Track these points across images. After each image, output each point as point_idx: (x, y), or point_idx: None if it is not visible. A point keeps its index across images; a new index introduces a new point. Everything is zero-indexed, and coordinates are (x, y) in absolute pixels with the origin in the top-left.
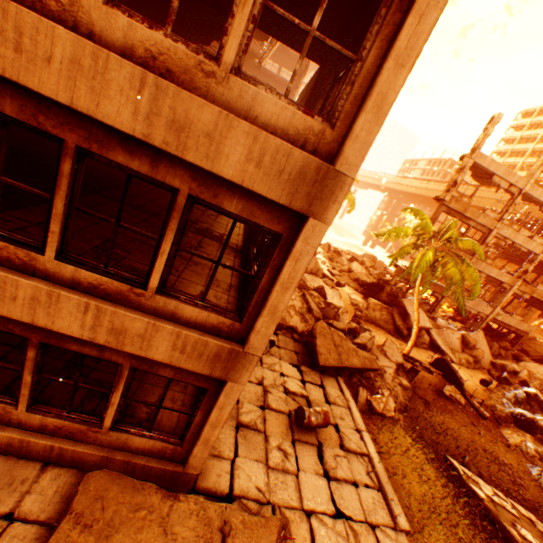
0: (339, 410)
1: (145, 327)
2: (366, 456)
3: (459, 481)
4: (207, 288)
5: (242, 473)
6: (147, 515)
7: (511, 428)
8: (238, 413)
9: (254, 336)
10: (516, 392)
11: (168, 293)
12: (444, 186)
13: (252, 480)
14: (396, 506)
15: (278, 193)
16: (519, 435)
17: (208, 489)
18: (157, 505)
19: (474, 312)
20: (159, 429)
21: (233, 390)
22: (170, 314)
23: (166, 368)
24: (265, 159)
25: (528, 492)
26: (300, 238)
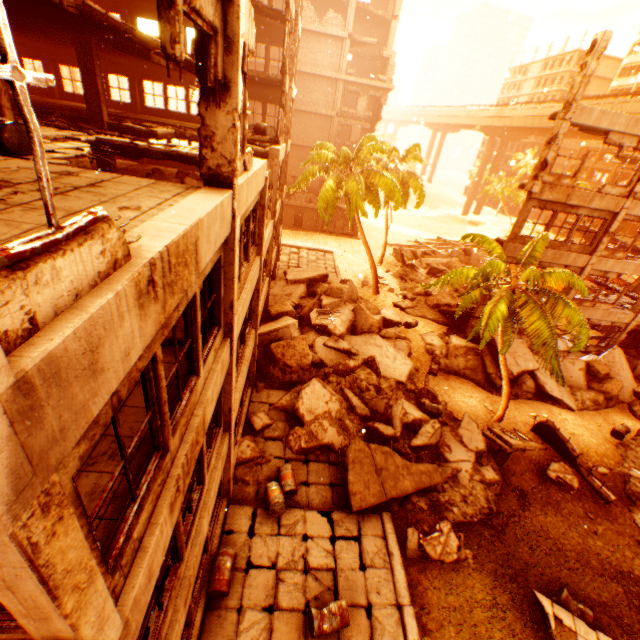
0: (377, 576)
1: None
2: None
3: (548, 635)
4: None
5: None
6: None
7: None
8: (237, 633)
9: None
10: None
11: None
12: None
13: None
14: None
15: None
16: None
17: None
18: None
19: (606, 324)
20: None
21: None
22: None
23: None
24: None
25: None
26: None
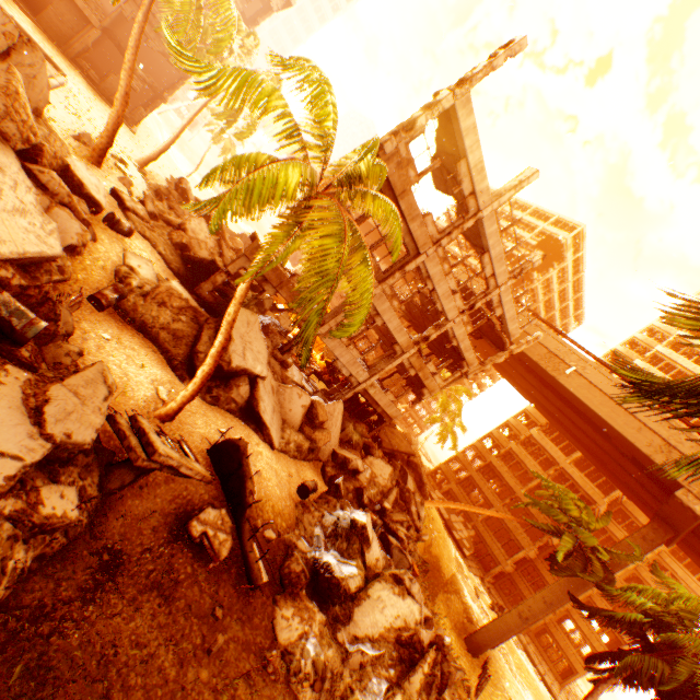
0: None
1: None
2: None
3: None
4: None
5: None
6: None
7: (299, 600)
8: None
9: None
10: (341, 515)
11: None
12: None
13: None
14: None
15: None
16: (305, 621)
17: None
18: None
19: (346, 374)
20: None
21: None
22: None
23: None
24: None
25: None
26: None
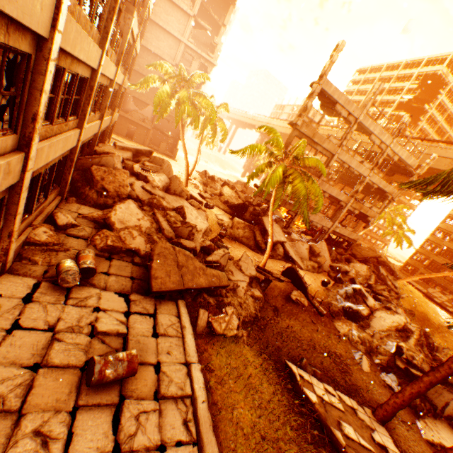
0: (169, 342)
1: None
2: (189, 397)
3: (296, 387)
4: None
5: None
6: None
7: (342, 320)
8: None
9: None
10: (346, 289)
11: None
12: None
13: None
14: None
15: None
16: (347, 325)
17: None
18: None
19: (320, 226)
20: None
21: None
22: None
23: None
24: None
25: (352, 377)
26: None
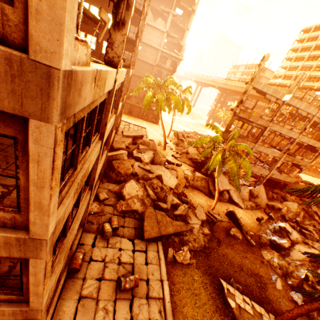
0: (153, 267)
1: None
2: (162, 298)
3: (223, 296)
4: None
5: None
6: None
7: (267, 249)
8: (82, 289)
9: (32, 303)
10: (275, 225)
11: None
12: None
13: None
14: None
15: None
16: (271, 254)
17: None
18: None
19: (259, 174)
20: None
21: None
22: None
23: None
24: None
25: (266, 292)
26: (31, 266)
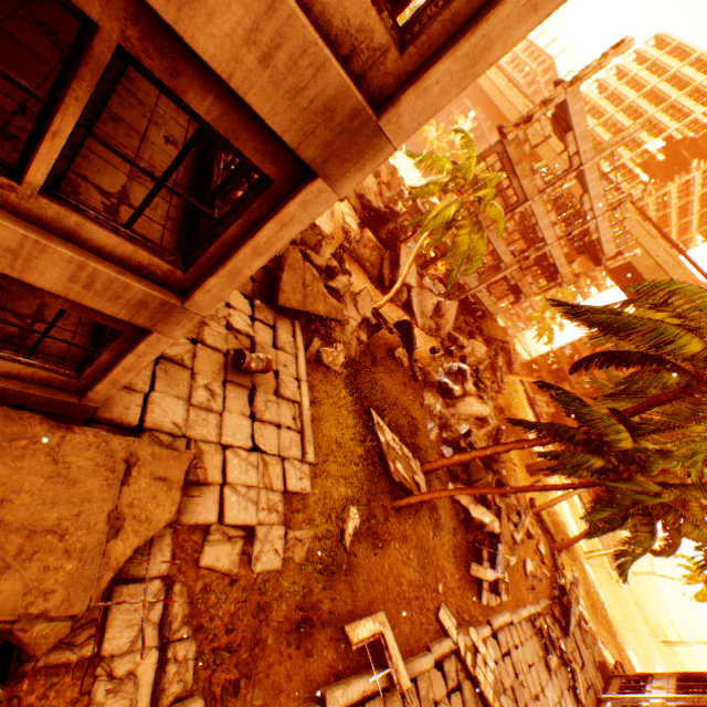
0: (286, 357)
1: (19, 242)
2: (298, 403)
3: (371, 428)
4: (138, 212)
5: (158, 408)
6: (29, 445)
7: (432, 392)
8: None
9: (201, 295)
10: (453, 365)
11: (65, 200)
12: (522, 102)
13: (169, 416)
14: (310, 445)
15: (285, 124)
16: (435, 399)
17: (112, 420)
18: (43, 436)
19: (462, 283)
20: (42, 352)
21: (161, 342)
22: (67, 232)
23: (58, 298)
24: (280, 57)
25: (417, 439)
26: (298, 200)
